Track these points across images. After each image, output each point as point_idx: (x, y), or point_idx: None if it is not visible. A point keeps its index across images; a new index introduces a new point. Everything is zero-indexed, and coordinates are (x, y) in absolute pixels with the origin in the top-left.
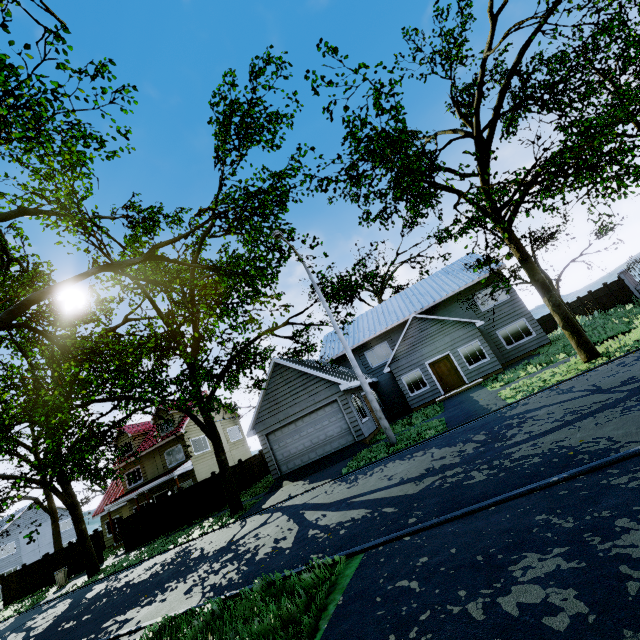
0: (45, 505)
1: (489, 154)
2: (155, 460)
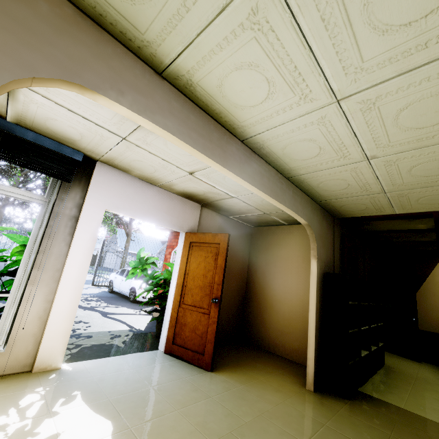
0: None
1: None
2: None
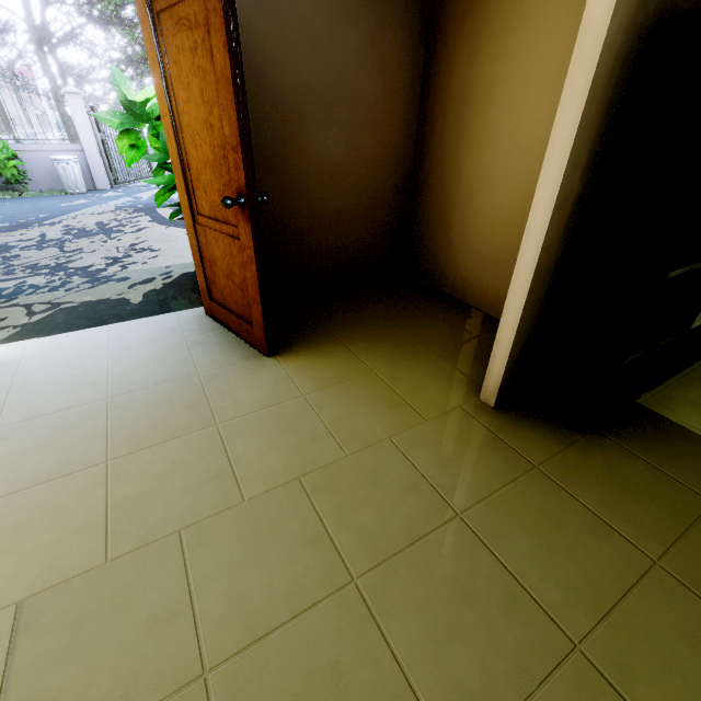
0: None
1: None
2: None
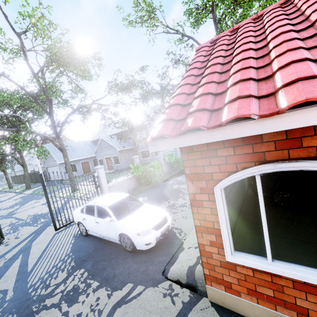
0: None
1: (49, 103)
2: None
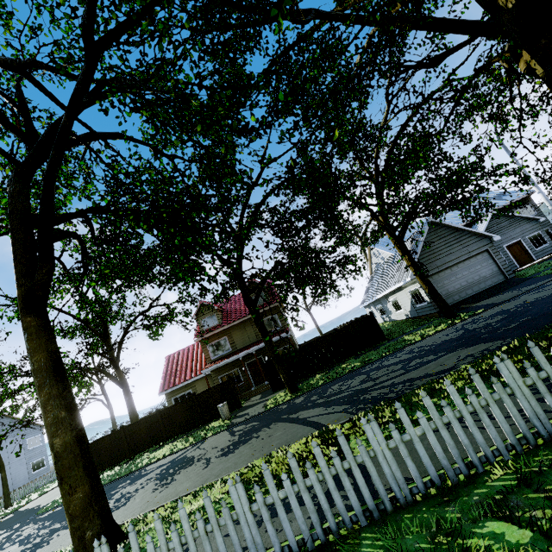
0: (15, 418)
1: None
2: (246, 330)
